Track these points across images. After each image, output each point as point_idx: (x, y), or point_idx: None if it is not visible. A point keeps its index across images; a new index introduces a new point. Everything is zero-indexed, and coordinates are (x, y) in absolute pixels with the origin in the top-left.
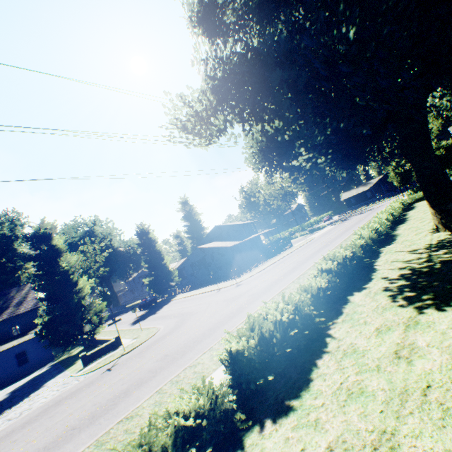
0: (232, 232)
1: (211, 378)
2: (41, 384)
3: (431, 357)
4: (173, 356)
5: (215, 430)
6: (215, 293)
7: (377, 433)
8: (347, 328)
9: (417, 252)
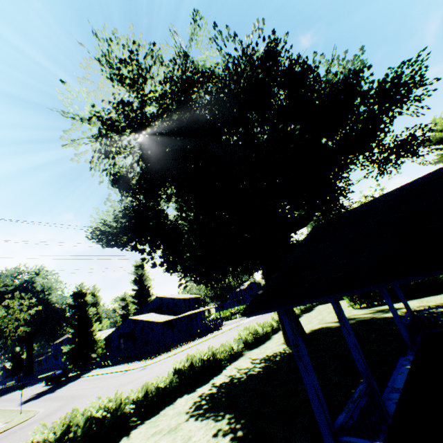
0: (171, 305)
1: None
2: None
3: None
4: None
5: None
6: (120, 374)
7: None
8: (143, 429)
9: (254, 361)
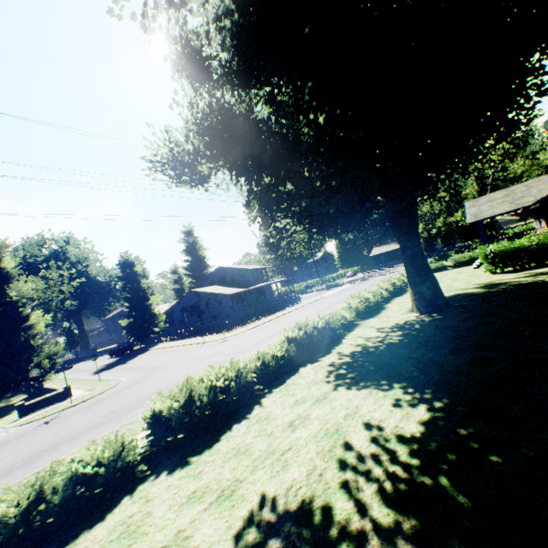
0: (237, 277)
1: (124, 433)
2: None
3: (310, 427)
4: (119, 412)
5: (113, 477)
6: (197, 347)
7: (232, 481)
8: (276, 398)
9: (382, 330)
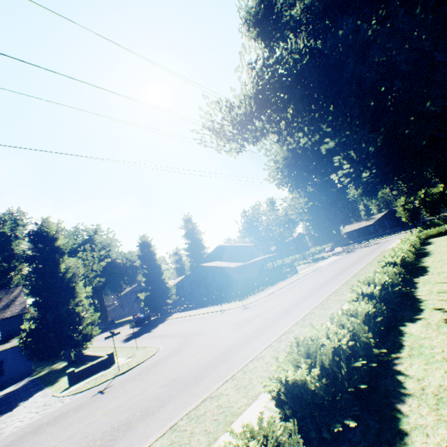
0: (234, 253)
1: (271, 417)
2: (16, 403)
3: None
4: (183, 382)
5: None
6: (218, 314)
7: None
8: (421, 365)
9: None
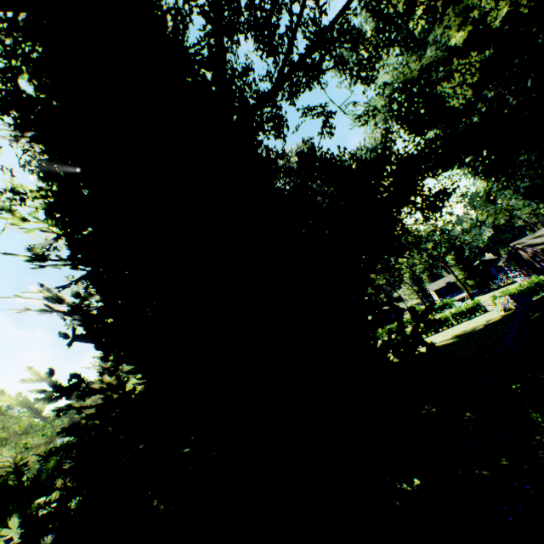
0: None
1: None
2: None
3: None
4: None
5: None
6: None
7: None
8: None
9: None
